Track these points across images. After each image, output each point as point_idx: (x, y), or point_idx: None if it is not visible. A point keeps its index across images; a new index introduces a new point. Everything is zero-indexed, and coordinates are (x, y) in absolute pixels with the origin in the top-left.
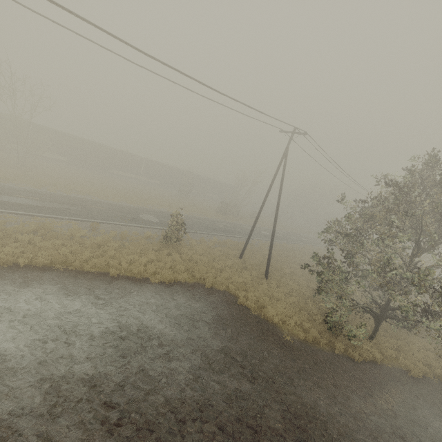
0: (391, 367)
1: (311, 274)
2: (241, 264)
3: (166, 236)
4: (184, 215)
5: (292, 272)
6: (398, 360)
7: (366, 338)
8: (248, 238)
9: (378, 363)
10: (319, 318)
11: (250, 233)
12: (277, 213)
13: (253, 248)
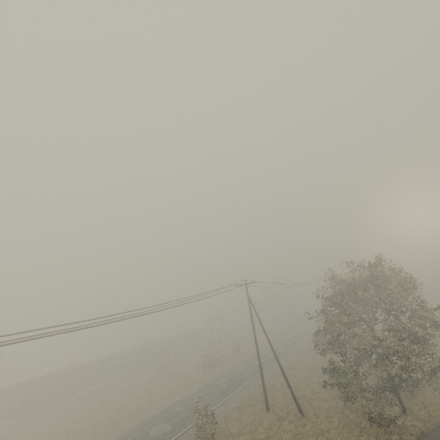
0: (434, 428)
1: (332, 387)
2: (274, 416)
3: (201, 439)
4: (183, 398)
5: (312, 391)
6: (432, 415)
7: (402, 415)
8: (263, 385)
9: (426, 431)
10: (365, 424)
11: (262, 378)
12: (272, 348)
13: (266, 389)
